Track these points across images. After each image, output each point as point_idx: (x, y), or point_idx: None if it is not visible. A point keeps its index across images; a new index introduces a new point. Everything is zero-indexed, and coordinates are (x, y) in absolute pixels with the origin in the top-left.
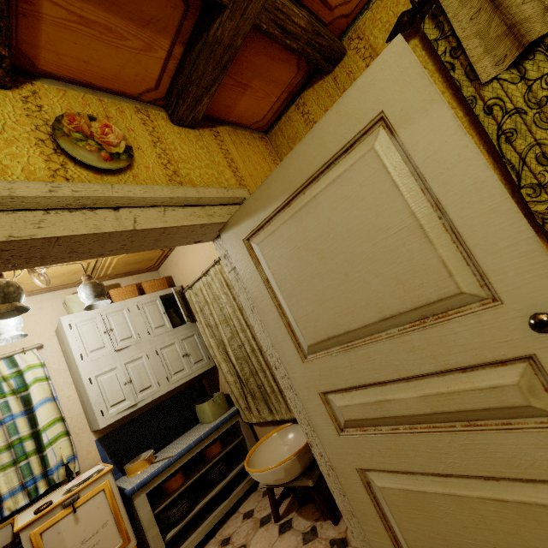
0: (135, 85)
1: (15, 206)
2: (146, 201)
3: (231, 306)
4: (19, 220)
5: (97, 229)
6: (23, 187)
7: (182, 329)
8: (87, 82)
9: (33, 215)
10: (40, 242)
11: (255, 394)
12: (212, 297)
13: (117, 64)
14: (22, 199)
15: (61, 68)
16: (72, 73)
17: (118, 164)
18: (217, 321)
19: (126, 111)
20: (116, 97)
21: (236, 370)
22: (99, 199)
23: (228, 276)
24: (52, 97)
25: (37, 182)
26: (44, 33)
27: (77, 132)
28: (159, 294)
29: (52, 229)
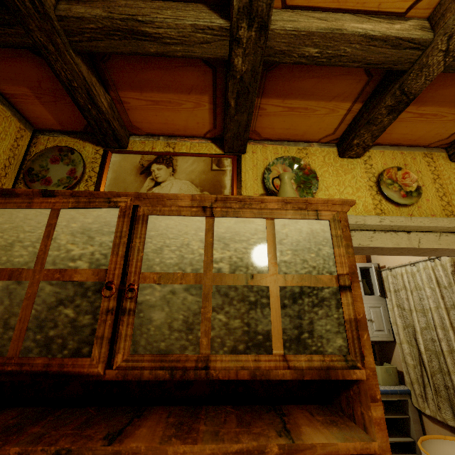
0: (431, 139)
1: (362, 228)
2: (429, 228)
3: (434, 302)
4: (363, 236)
5: (397, 244)
6: (369, 219)
7: (371, 298)
8: (397, 143)
9: (368, 233)
10: (367, 248)
11: (439, 391)
12: (413, 286)
13: (426, 131)
14: (367, 225)
15: (386, 140)
16: (391, 140)
17: (411, 200)
18: (412, 307)
19: (417, 158)
20: (411, 148)
21: (422, 358)
22: (402, 226)
23: (441, 275)
24: (377, 157)
25: (374, 216)
26: (390, 126)
27: (388, 179)
28: (359, 265)
29: (376, 242)
